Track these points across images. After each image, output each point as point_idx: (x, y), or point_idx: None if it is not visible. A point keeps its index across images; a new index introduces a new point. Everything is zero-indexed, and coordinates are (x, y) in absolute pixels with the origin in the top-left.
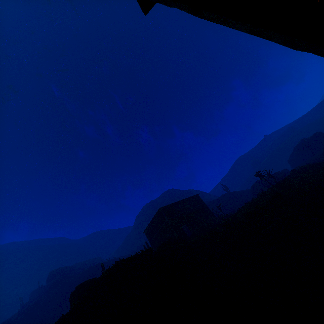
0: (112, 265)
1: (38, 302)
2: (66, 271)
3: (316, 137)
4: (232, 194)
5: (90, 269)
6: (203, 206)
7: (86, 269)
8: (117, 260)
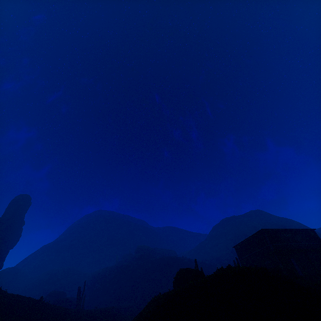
0: (187, 264)
1: (129, 265)
2: (149, 250)
3: None
4: None
5: (169, 258)
6: None
7: (165, 257)
8: (192, 262)
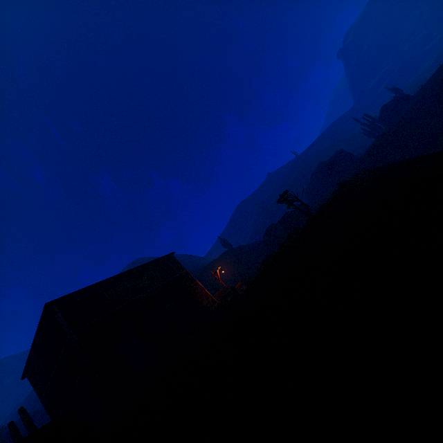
0: None
1: None
2: None
3: (338, 156)
4: (236, 251)
5: None
6: (184, 277)
7: None
8: (1, 438)
